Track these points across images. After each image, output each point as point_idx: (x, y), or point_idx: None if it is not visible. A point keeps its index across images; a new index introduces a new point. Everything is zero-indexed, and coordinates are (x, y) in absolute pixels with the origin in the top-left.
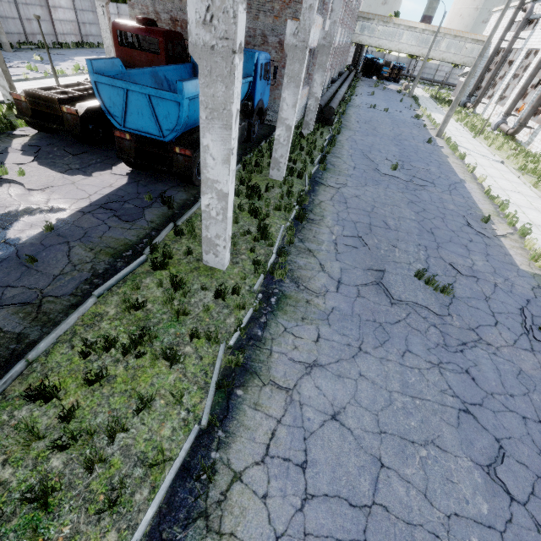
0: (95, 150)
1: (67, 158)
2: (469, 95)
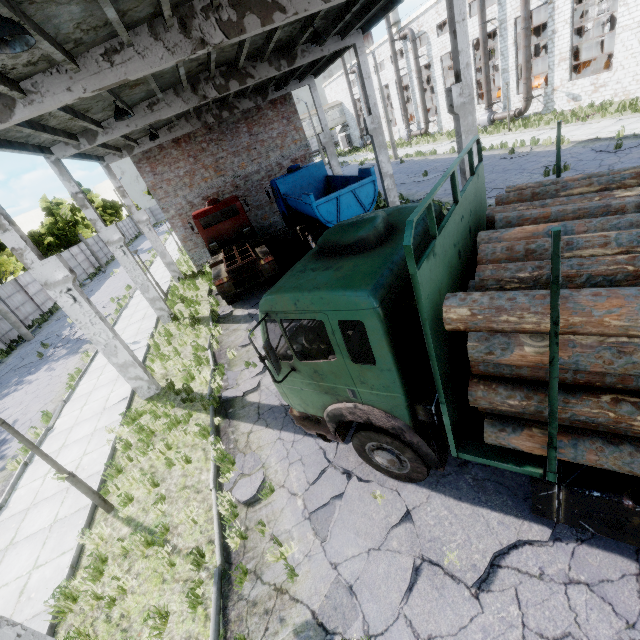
0: None
1: None
2: (361, 137)
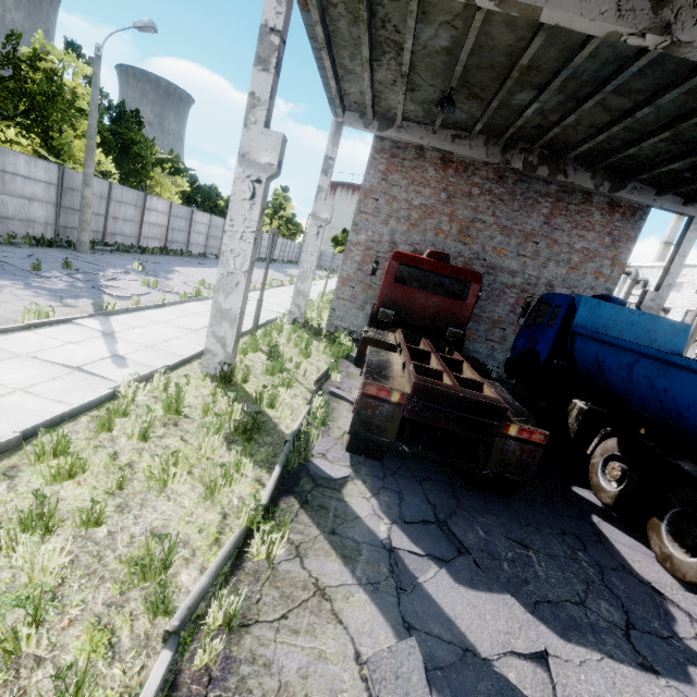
0: (512, 507)
1: (539, 567)
2: None
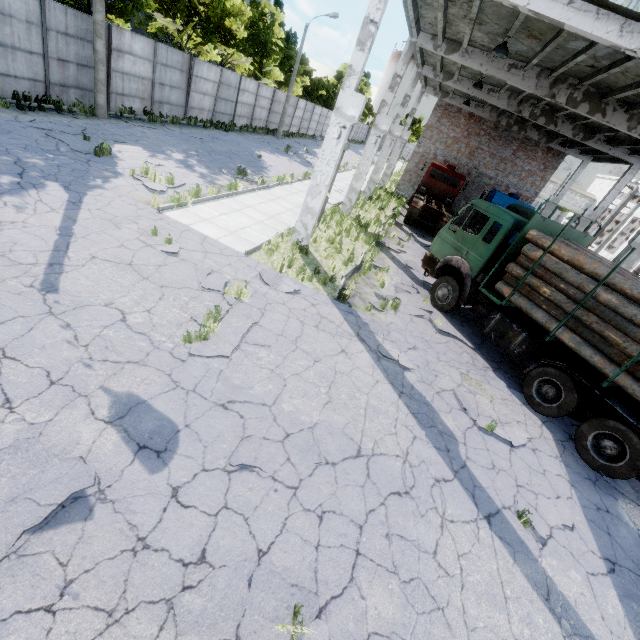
0: None
1: None
2: None
